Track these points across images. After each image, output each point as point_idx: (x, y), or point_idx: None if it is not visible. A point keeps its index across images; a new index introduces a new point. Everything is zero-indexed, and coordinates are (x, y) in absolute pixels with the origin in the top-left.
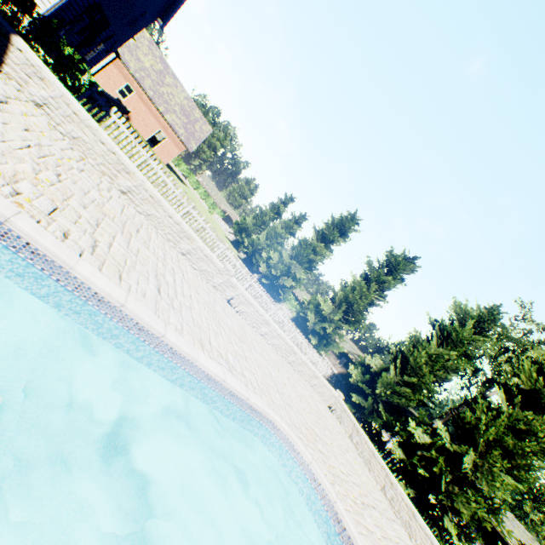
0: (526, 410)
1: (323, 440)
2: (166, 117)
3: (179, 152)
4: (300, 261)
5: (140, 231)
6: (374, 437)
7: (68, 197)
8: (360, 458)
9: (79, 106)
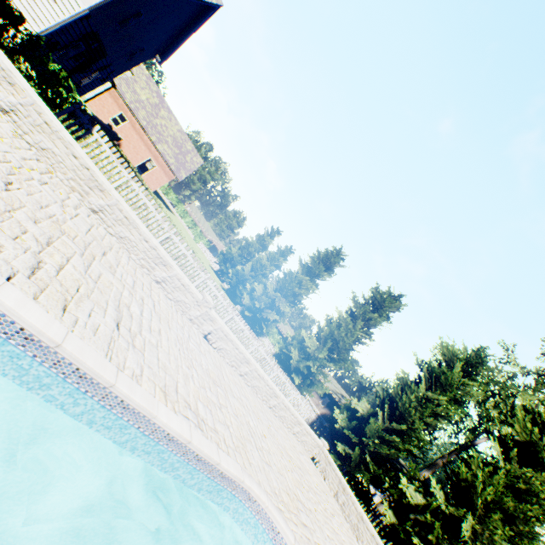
0: (523, 465)
1: (306, 507)
2: (158, 147)
3: (168, 180)
4: (284, 294)
5: (107, 254)
6: (361, 494)
7: (14, 209)
8: (347, 523)
9: (52, 116)
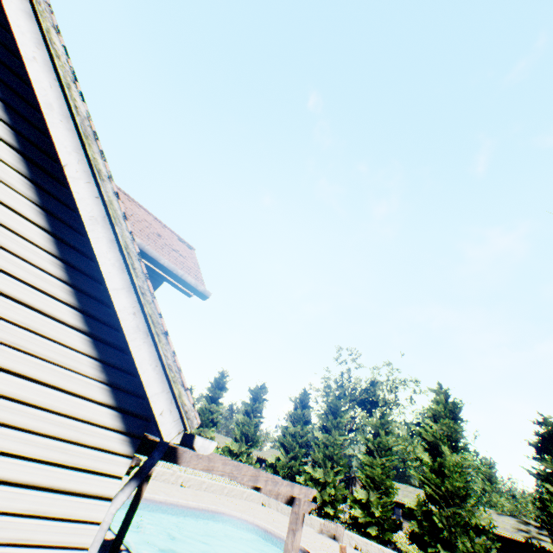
0: (329, 432)
1: (251, 511)
2: None
3: None
4: (205, 425)
5: None
6: None
7: None
8: (285, 515)
9: None
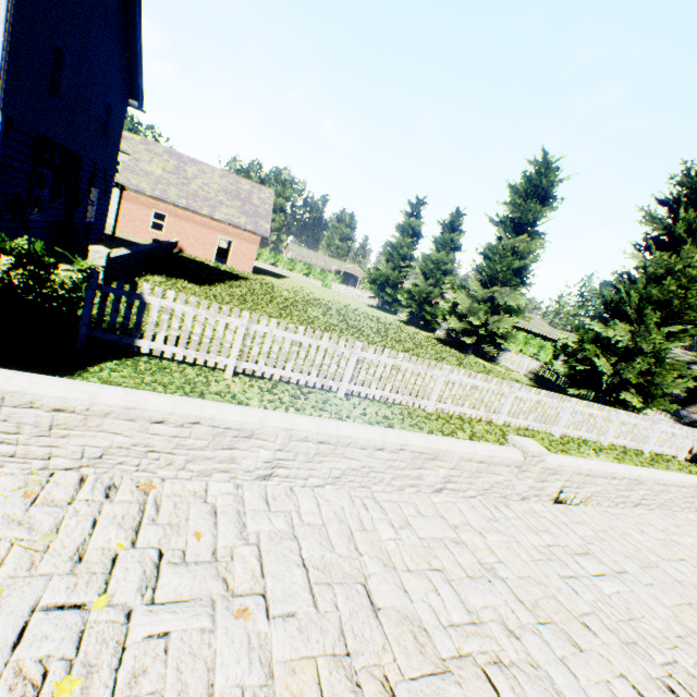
0: None
1: None
2: (216, 218)
3: (255, 247)
4: (501, 282)
5: (370, 588)
6: None
7: None
8: None
9: (55, 387)
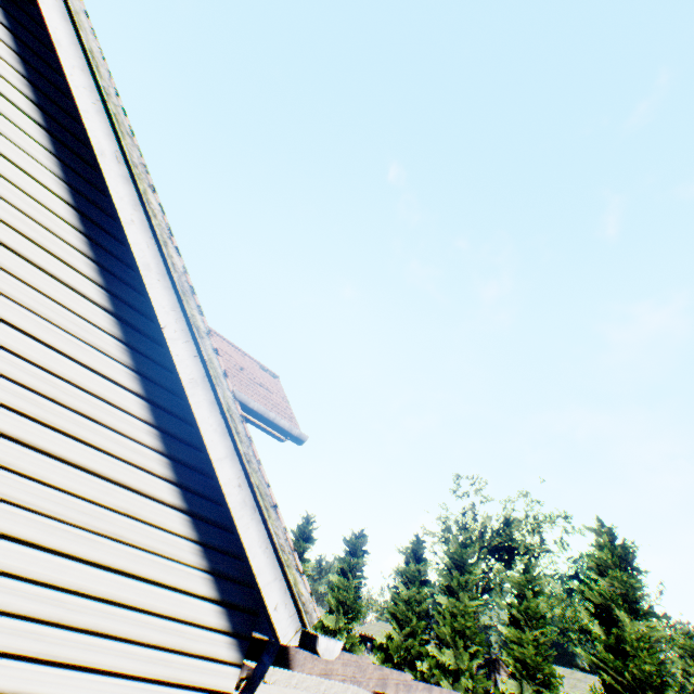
0: (456, 595)
1: None
2: None
3: None
4: None
5: None
6: None
7: None
8: None
9: None
